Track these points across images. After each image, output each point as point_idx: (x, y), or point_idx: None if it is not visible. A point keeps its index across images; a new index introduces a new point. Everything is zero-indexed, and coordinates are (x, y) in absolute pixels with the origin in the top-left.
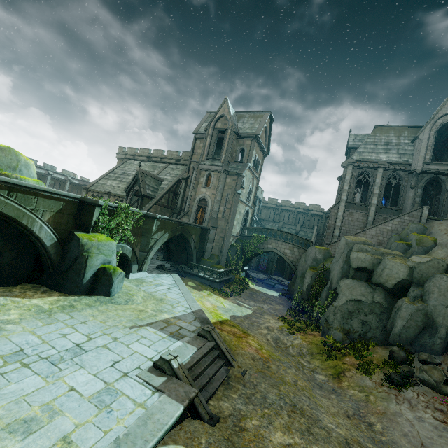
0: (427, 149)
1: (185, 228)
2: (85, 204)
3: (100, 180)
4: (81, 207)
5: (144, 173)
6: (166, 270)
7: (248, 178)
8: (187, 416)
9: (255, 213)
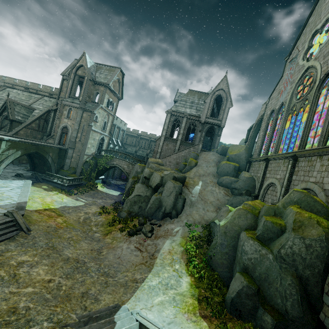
0: (208, 109)
1: (40, 148)
2: None
3: None
4: None
5: (14, 102)
6: (24, 177)
7: (102, 114)
8: None
9: (118, 139)
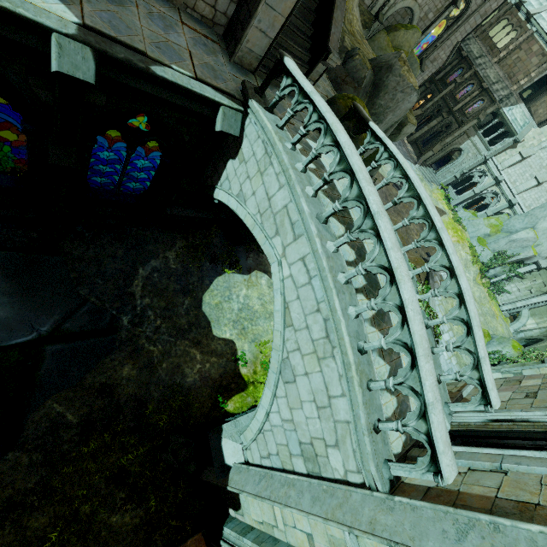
0: None
1: None
2: None
3: None
4: None
5: None
6: None
7: None
8: None
9: None
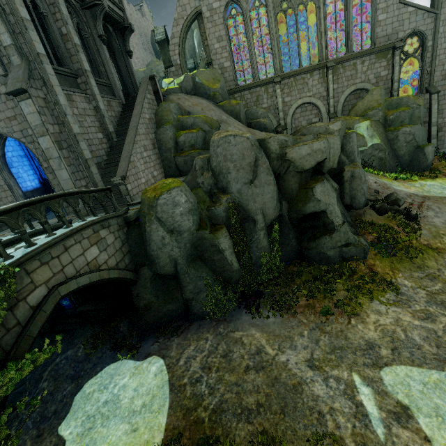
0: None
1: None
2: None
3: None
4: None
5: None
6: None
7: None
8: None
9: None
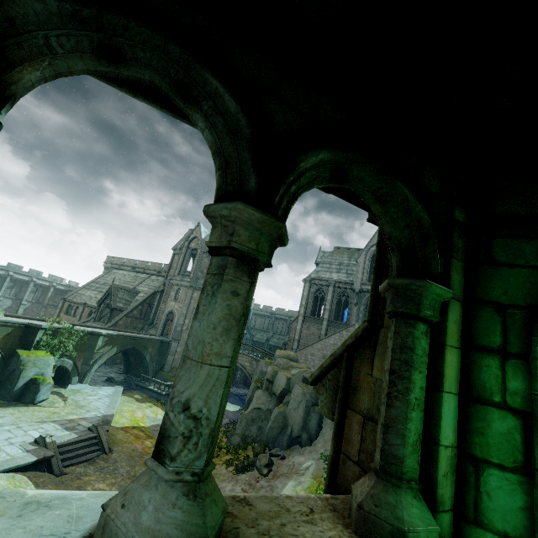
0: (364, 272)
1: (138, 342)
2: (30, 328)
3: (80, 290)
4: (27, 330)
5: (118, 287)
6: (115, 383)
7: None
8: (44, 470)
9: None
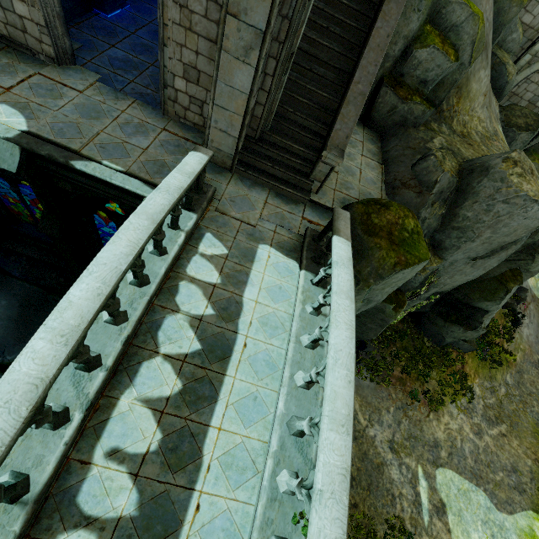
0: None
1: None
2: None
3: None
4: None
5: None
6: None
7: None
8: None
9: None
